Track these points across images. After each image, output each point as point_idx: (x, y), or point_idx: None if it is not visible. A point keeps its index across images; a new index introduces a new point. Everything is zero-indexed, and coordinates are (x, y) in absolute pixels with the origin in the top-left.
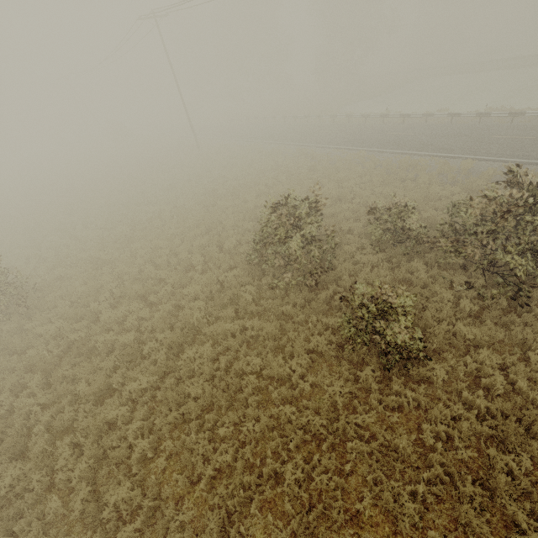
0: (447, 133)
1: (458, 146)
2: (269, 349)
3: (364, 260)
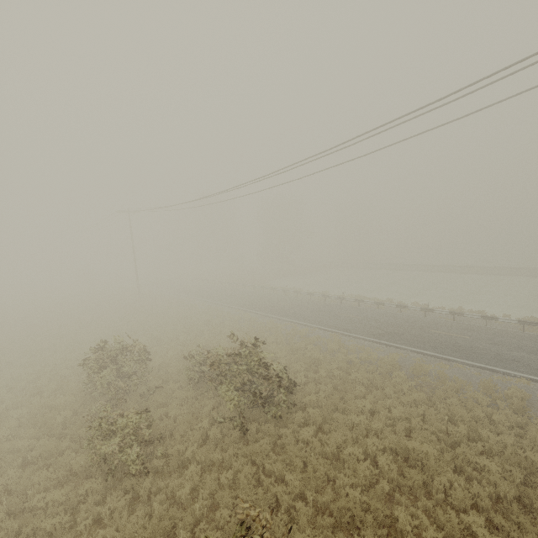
0: (315, 307)
1: (313, 318)
2: (39, 467)
3: (176, 394)
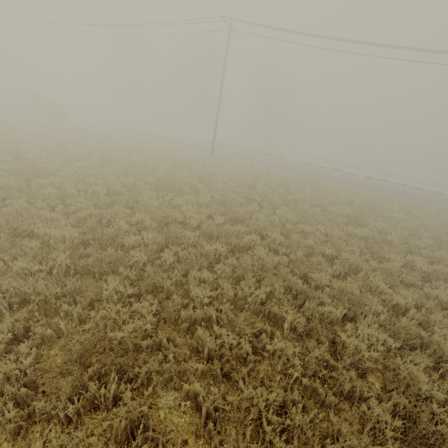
0: (417, 194)
1: (446, 204)
2: None
3: None
